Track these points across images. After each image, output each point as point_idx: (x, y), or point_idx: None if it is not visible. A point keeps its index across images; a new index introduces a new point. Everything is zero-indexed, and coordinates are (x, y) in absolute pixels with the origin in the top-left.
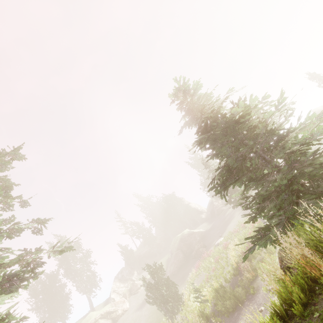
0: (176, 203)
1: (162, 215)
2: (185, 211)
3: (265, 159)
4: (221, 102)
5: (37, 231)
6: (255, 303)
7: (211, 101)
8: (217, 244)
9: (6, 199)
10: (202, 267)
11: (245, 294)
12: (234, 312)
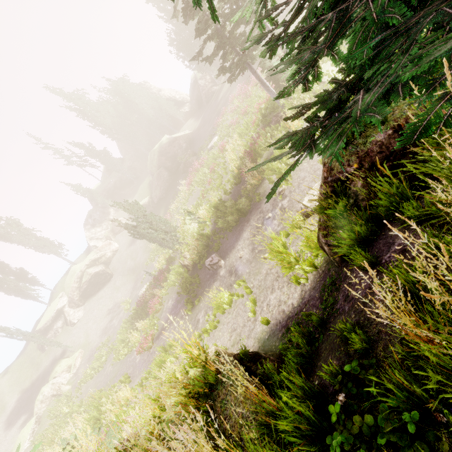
0: (136, 95)
1: (119, 121)
2: (156, 106)
3: None
4: None
5: None
6: (262, 210)
7: None
8: (211, 147)
9: None
10: (195, 182)
11: (249, 204)
12: (238, 225)
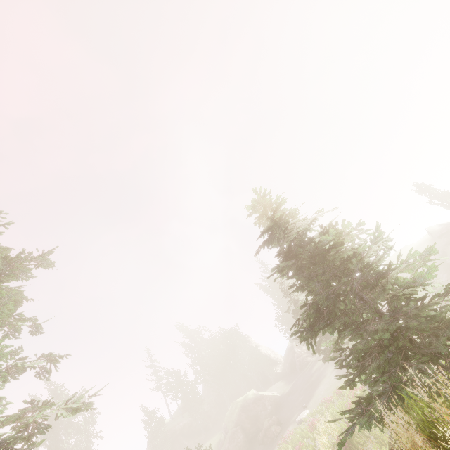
0: (238, 344)
1: (216, 361)
2: (251, 358)
3: (363, 300)
4: (309, 223)
5: (42, 373)
6: None
7: (296, 219)
8: (299, 420)
9: (16, 321)
10: None
11: None
12: None
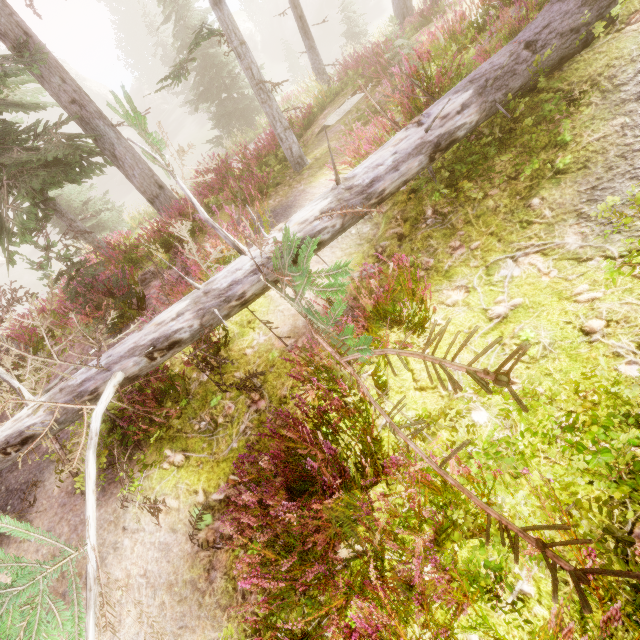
0: None
1: None
2: None
3: (226, 87)
4: (201, 20)
5: None
6: None
7: (191, 6)
8: None
9: None
10: None
11: None
12: None
